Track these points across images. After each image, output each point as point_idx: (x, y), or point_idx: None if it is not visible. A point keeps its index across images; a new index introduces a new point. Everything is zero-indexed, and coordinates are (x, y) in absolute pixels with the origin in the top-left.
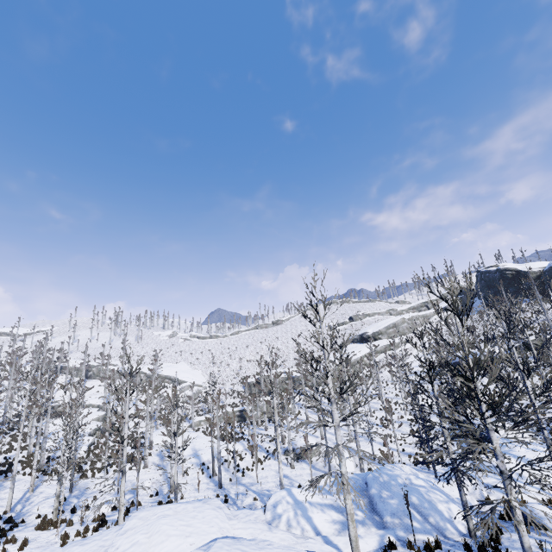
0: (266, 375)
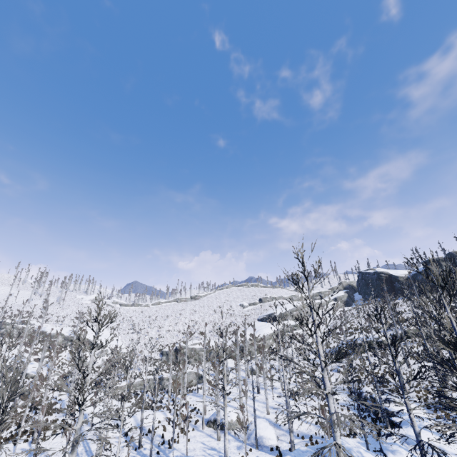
0: (191, 344)
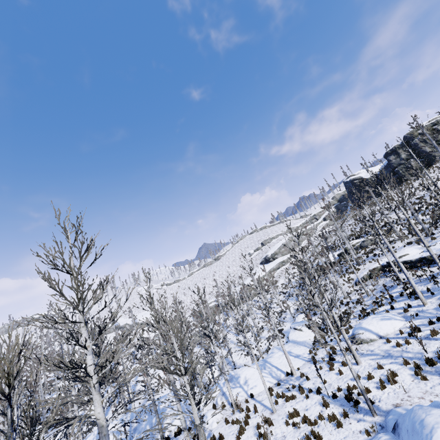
0: None
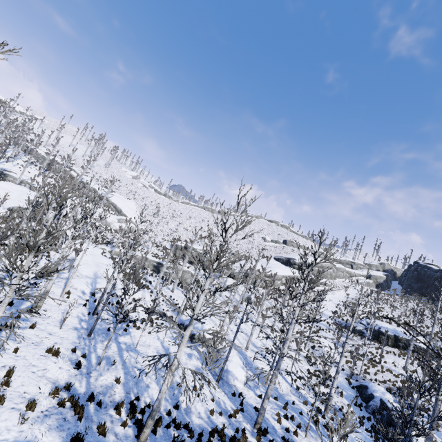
0: (197, 246)
